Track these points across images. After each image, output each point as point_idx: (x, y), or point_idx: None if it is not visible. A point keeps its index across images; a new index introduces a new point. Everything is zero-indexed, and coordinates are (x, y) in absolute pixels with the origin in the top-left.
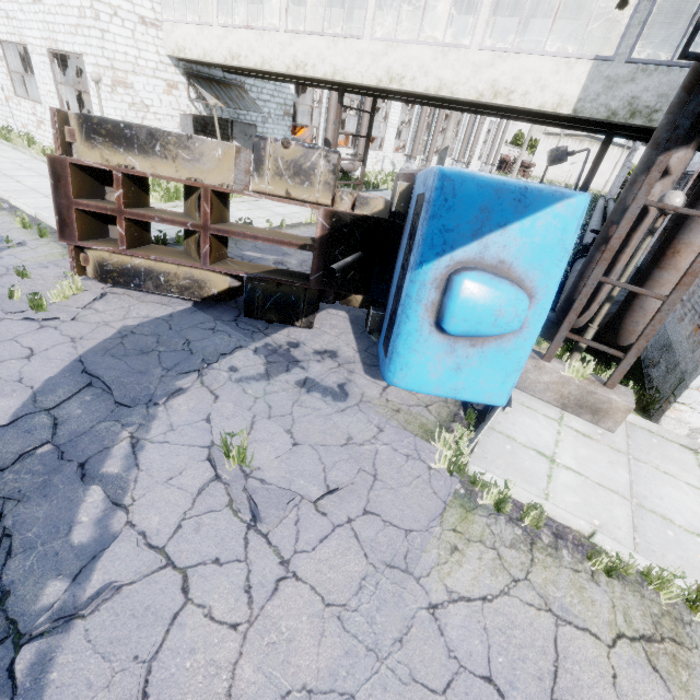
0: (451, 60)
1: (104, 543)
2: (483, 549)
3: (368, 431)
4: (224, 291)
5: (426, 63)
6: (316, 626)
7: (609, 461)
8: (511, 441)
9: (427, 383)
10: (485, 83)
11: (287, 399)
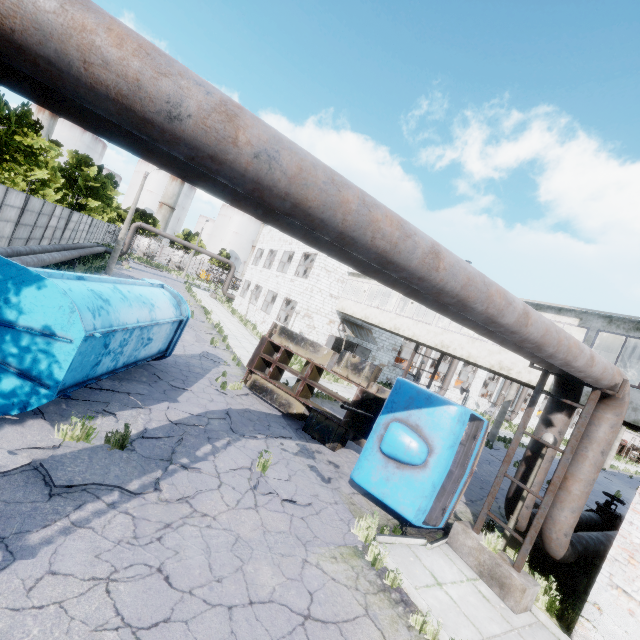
0: (476, 345)
1: (204, 460)
2: (351, 569)
3: (328, 499)
4: (299, 413)
5: (462, 343)
6: (254, 526)
7: (491, 617)
8: (417, 558)
9: (369, 482)
10: (495, 361)
11: (298, 466)
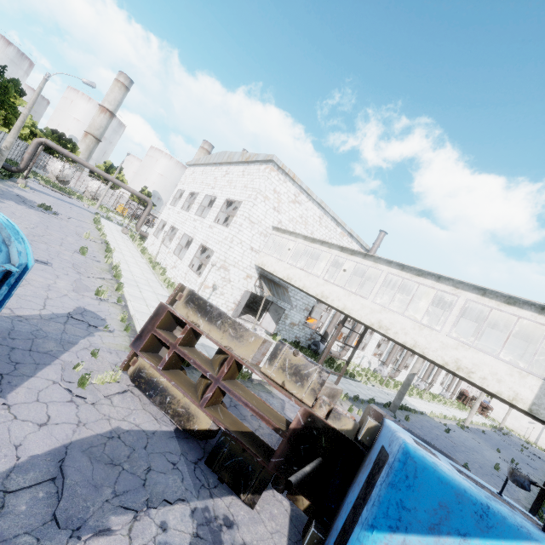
0: (425, 333)
1: None
2: None
3: None
4: (203, 430)
5: (406, 328)
6: None
7: None
8: None
9: None
10: (449, 357)
11: None
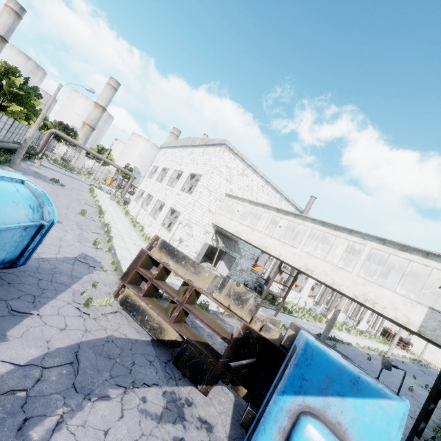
0: (340, 274)
1: None
2: None
3: None
4: (171, 340)
5: (326, 270)
6: None
7: None
8: None
9: None
10: (359, 292)
11: None
